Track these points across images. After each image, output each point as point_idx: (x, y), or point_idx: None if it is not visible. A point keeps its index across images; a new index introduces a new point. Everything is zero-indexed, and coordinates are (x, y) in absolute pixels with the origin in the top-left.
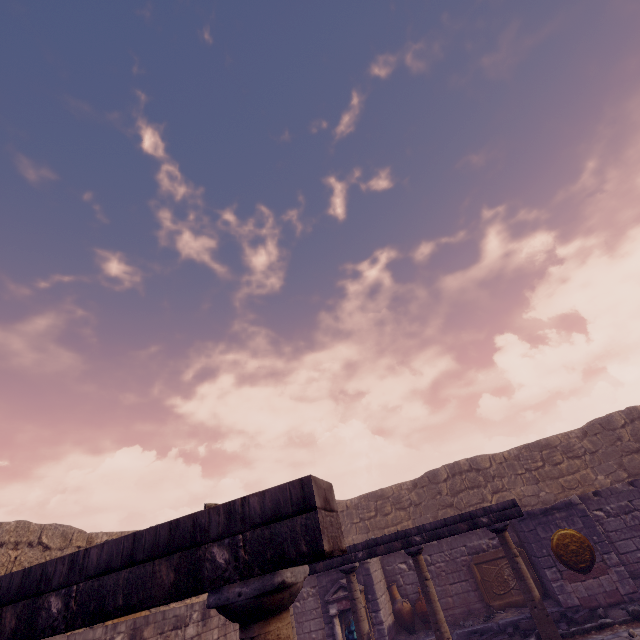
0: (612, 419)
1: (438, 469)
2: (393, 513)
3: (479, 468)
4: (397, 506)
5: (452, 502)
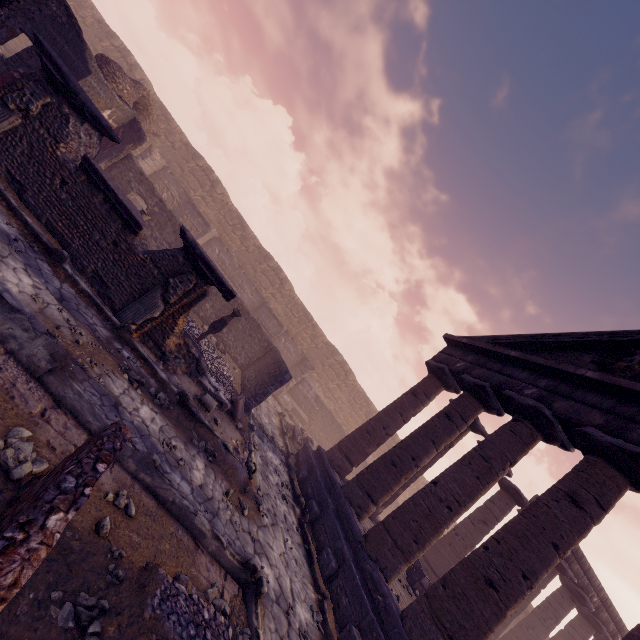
0: (201, 159)
1: (119, 39)
2: (69, 3)
3: (132, 71)
4: (76, 6)
5: (98, 51)
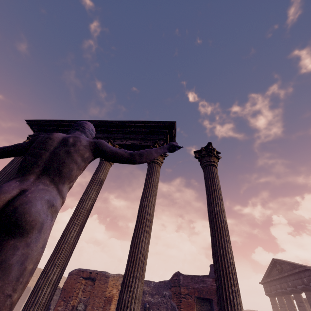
0: None
1: None
2: None
3: None
4: None
5: None
